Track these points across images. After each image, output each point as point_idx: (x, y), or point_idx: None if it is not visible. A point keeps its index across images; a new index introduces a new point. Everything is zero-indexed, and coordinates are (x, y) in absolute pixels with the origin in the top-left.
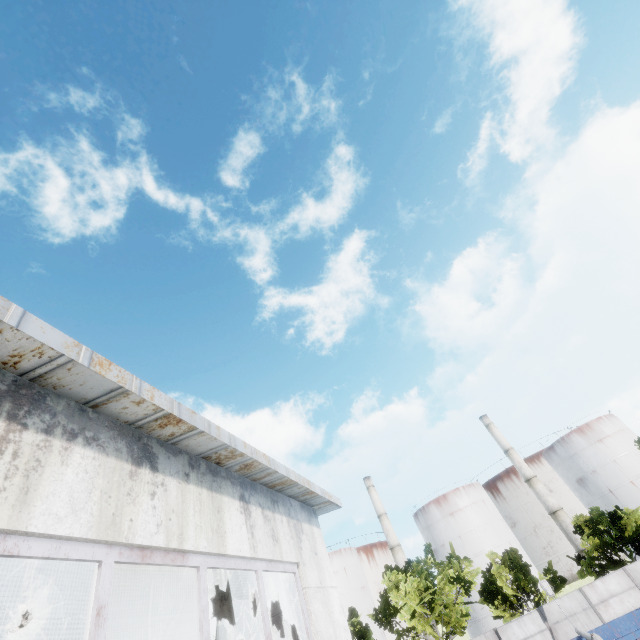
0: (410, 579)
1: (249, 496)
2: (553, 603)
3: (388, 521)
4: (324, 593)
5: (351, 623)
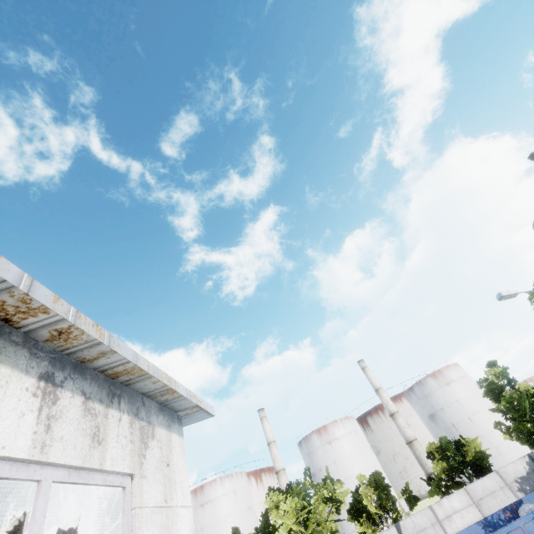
0: (289, 499)
1: (64, 378)
2: (408, 519)
3: (276, 448)
4: (168, 514)
5: None
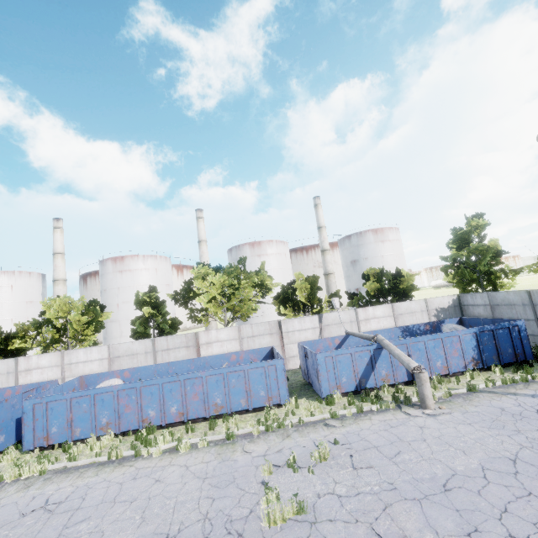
0: (219, 275)
1: None
2: (332, 314)
3: (206, 247)
4: None
5: (149, 296)
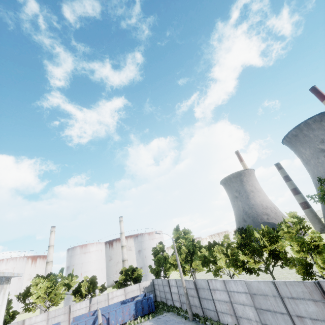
0: (46, 282)
1: None
2: (96, 297)
3: (53, 249)
4: (1, 306)
5: None
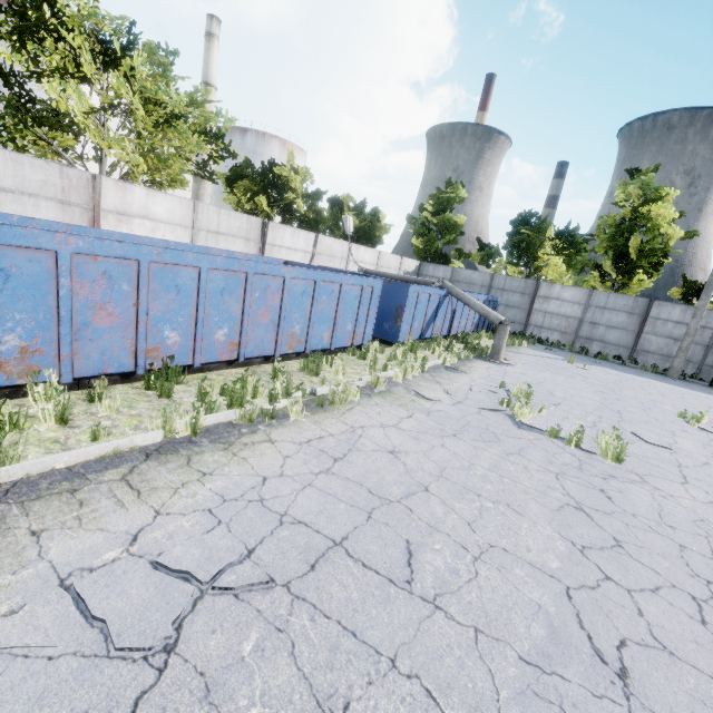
0: (143, 55)
1: None
2: (328, 239)
3: None
4: None
5: None
